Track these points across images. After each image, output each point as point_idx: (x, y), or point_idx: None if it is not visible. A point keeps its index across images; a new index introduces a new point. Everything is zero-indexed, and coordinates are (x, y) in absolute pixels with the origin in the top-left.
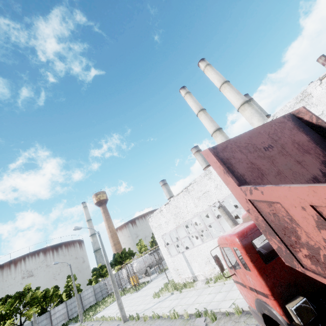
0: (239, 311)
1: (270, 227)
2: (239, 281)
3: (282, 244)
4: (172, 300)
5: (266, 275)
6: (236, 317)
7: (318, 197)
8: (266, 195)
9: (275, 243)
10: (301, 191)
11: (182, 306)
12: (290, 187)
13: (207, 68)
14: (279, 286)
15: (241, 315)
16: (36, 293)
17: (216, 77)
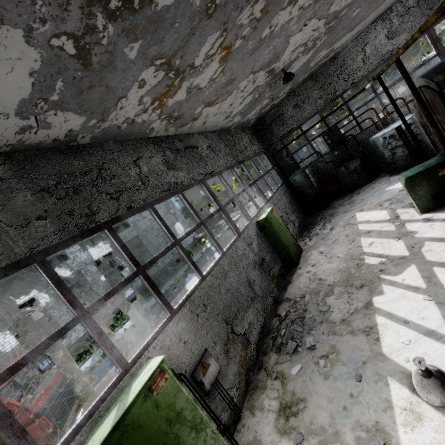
0: None
1: None
2: None
3: None
4: None
5: None
6: None
7: None
8: None
9: None
10: None
11: None
12: None
13: None
14: None
15: None
16: None
17: None
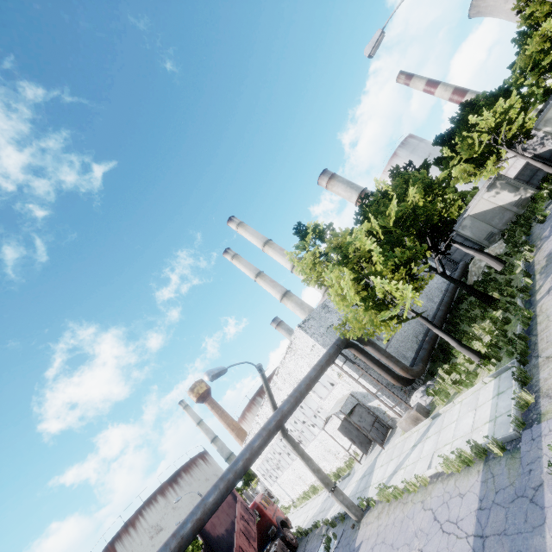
0: None
1: None
2: None
3: None
4: None
5: None
6: None
7: None
8: None
9: None
10: None
11: None
12: None
13: (239, 230)
14: None
15: None
16: None
17: (253, 240)
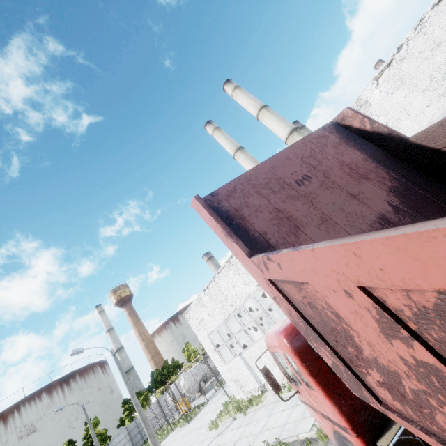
0: (324, 436)
1: (312, 328)
2: (306, 402)
3: (337, 360)
4: (235, 429)
5: (338, 395)
6: (320, 445)
7: (366, 268)
8: (286, 271)
9: (327, 356)
10: (334, 256)
11: (247, 439)
12: (313, 249)
13: (236, 92)
14: (361, 410)
15: (327, 440)
16: None
17: (249, 103)
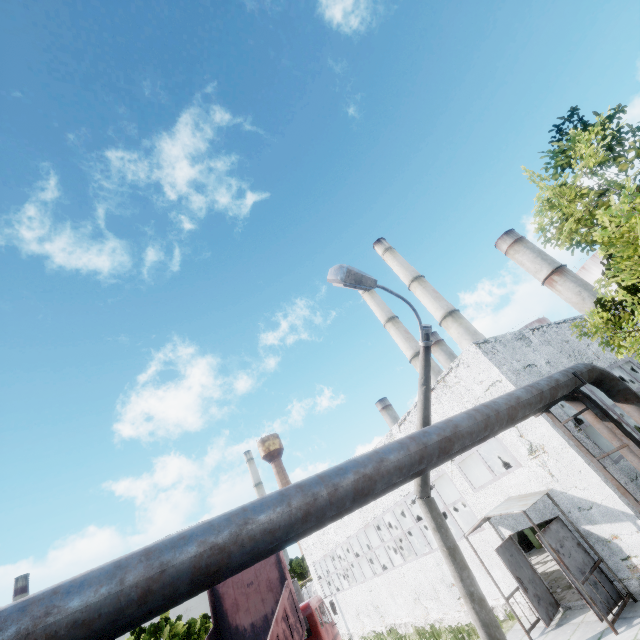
0: None
1: None
2: None
3: None
4: None
5: None
6: None
7: None
8: None
9: None
10: None
11: None
12: None
13: (386, 256)
14: None
15: None
16: (177, 627)
17: (400, 271)
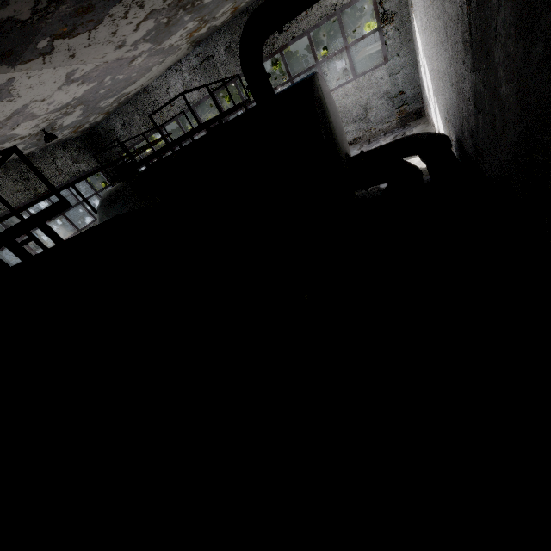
0: None
1: None
2: None
3: None
4: None
5: None
6: None
7: None
8: None
9: None
10: None
11: None
12: None
13: None
14: None
15: None
16: None
17: None
